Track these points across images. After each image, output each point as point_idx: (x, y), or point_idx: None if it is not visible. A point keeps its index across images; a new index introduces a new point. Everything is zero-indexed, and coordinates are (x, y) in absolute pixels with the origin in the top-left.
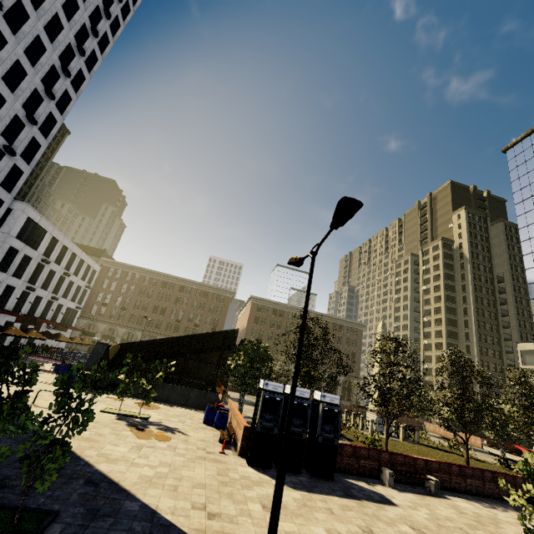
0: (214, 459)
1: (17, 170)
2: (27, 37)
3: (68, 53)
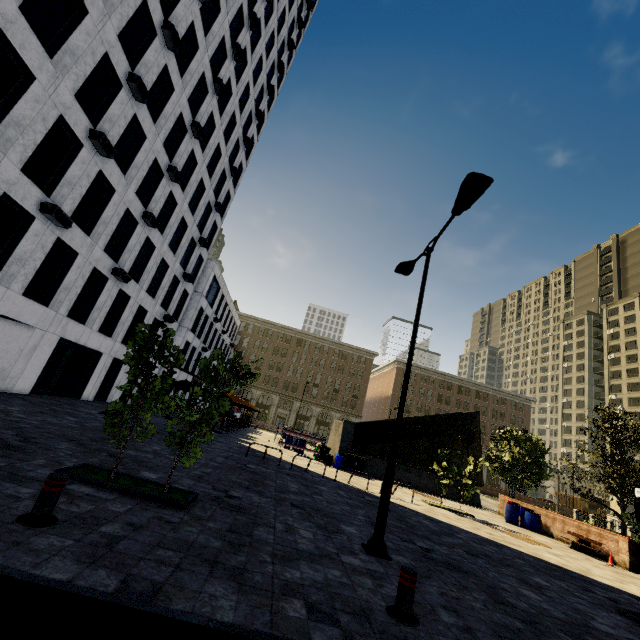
0: (626, 574)
1: (213, 226)
2: (242, 85)
3: (258, 95)
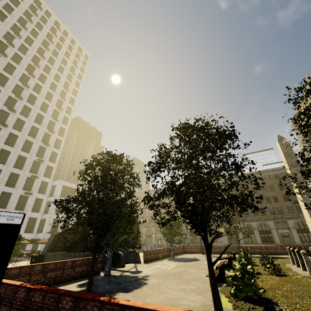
0: None
1: (51, 167)
2: (34, 116)
3: (57, 113)
